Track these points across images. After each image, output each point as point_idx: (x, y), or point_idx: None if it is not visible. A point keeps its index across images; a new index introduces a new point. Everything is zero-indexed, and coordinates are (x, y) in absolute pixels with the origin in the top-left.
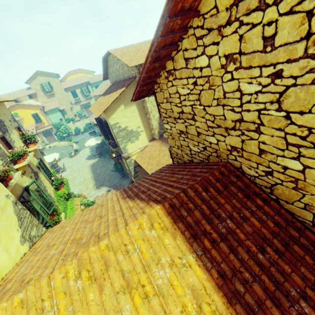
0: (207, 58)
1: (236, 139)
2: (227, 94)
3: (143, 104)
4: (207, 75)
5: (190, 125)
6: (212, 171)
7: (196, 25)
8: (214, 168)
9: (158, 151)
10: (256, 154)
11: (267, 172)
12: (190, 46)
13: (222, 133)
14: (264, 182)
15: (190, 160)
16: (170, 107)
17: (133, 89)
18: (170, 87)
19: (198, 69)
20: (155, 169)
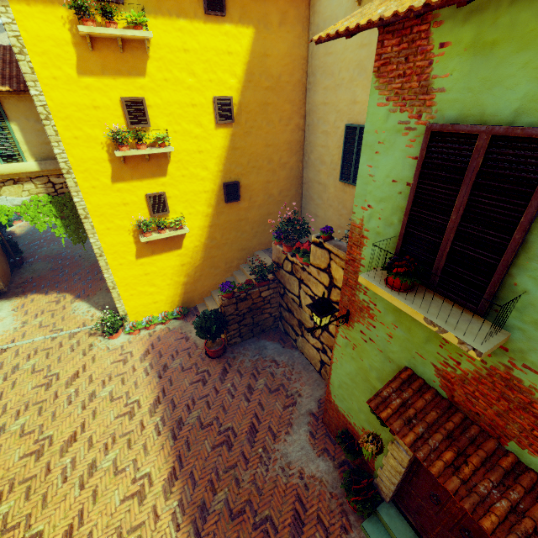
0: None
1: None
2: None
3: None
4: None
5: None
6: None
7: None
8: None
9: None
10: None
11: None
12: None
13: None
14: None
15: None
16: None
17: None
18: None
19: None
20: None
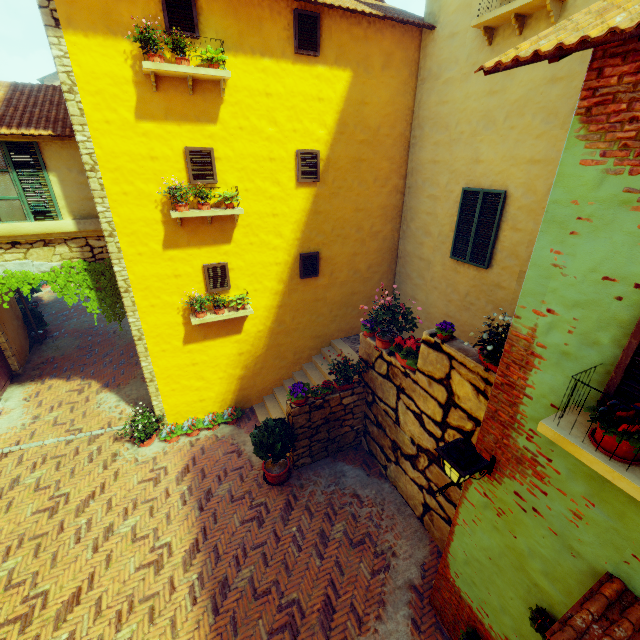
0: None
1: None
2: None
3: None
4: None
5: None
6: None
7: None
8: None
9: None
10: None
11: None
12: None
13: None
14: None
15: None
16: None
17: None
18: None
19: None
20: None
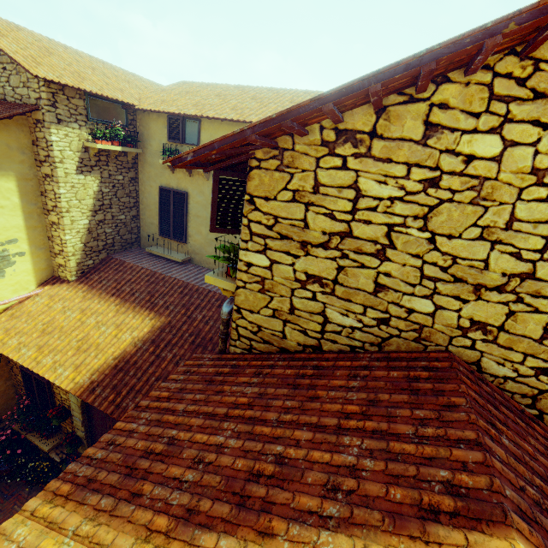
0: (500, 144)
1: (495, 308)
2: (518, 224)
3: (42, 184)
4: (482, 176)
5: (359, 267)
6: (456, 375)
7: (506, 71)
8: (442, 367)
9: (79, 312)
10: (532, 339)
11: (542, 370)
12: (462, 102)
13: (459, 294)
14: (525, 387)
15: (311, 345)
16: (298, 215)
17: (15, 134)
18: (327, 169)
19: (459, 156)
20: (71, 362)
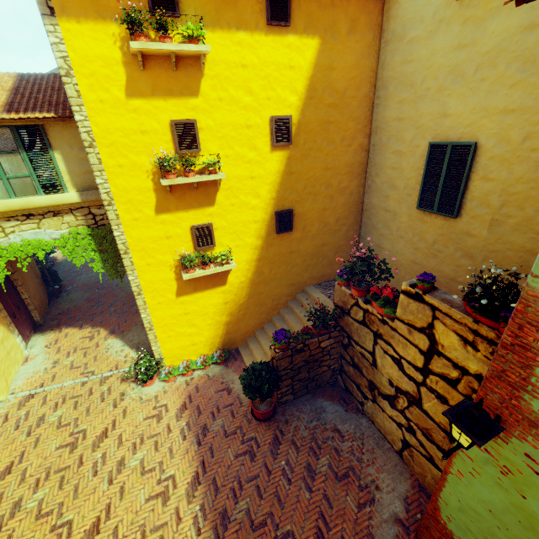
0: None
1: None
2: None
3: None
4: None
5: None
6: None
7: None
8: None
9: None
10: None
11: None
12: None
13: None
14: None
15: None
16: None
17: None
18: None
19: None
20: None
